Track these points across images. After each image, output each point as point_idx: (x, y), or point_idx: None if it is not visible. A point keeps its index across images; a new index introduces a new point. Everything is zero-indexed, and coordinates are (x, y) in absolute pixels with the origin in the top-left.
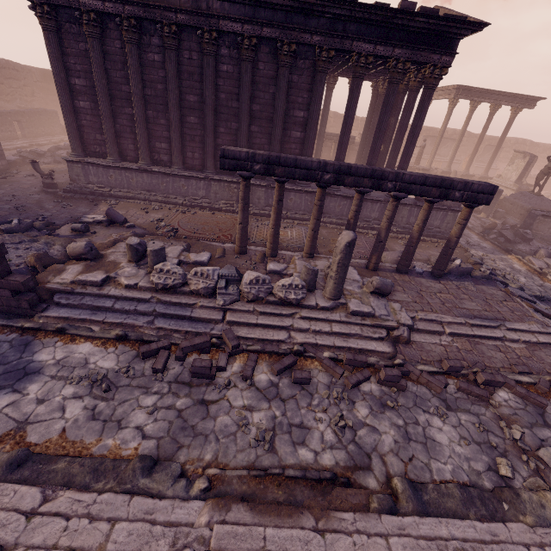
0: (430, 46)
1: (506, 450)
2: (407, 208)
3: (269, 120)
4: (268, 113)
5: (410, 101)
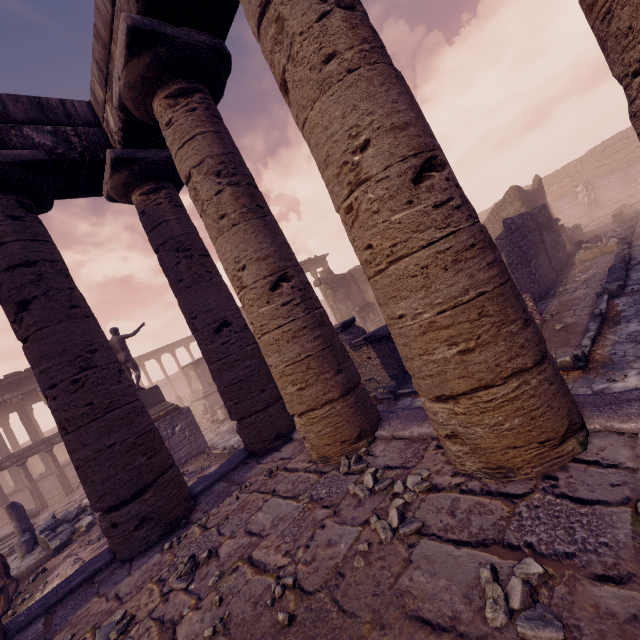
0: (29, 383)
1: None
2: None
3: None
4: None
5: None
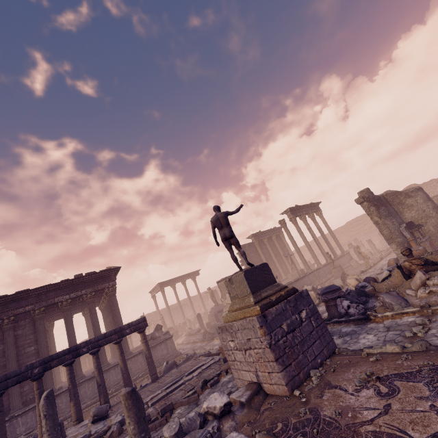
0: (101, 282)
1: None
2: (140, 356)
3: (4, 367)
4: (1, 363)
5: (110, 305)
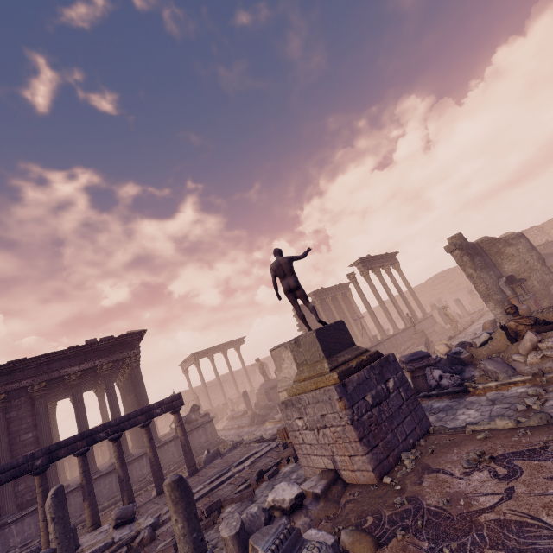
0: (120, 350)
1: (218, 541)
2: (172, 444)
3: None
4: None
5: (132, 379)
